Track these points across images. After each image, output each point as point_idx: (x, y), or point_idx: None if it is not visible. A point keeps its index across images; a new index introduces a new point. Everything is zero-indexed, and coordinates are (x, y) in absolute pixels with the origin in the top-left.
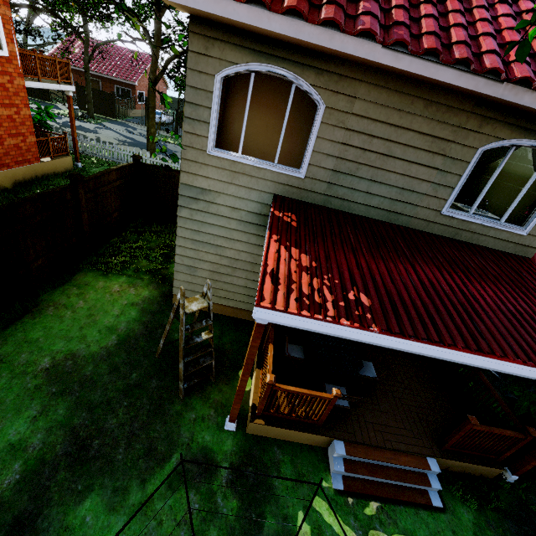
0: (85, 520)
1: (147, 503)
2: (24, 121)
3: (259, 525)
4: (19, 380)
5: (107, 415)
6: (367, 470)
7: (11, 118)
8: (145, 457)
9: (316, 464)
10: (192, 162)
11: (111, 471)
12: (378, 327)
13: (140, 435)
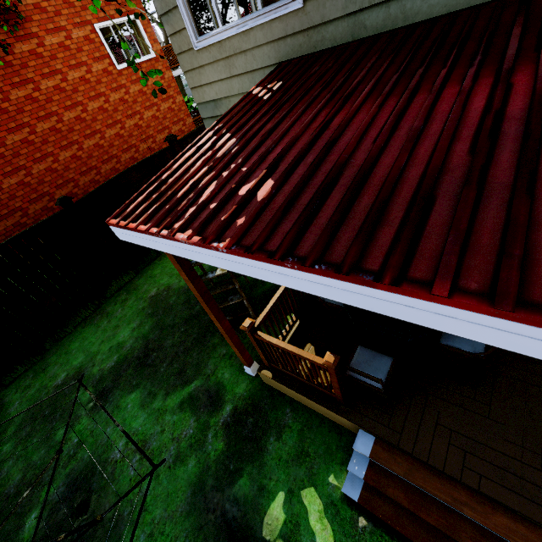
0: (127, 406)
1: (162, 412)
2: (180, 107)
3: (232, 479)
4: (137, 303)
5: (168, 336)
6: (407, 497)
7: (171, 109)
8: (176, 376)
9: (333, 450)
10: (192, 73)
11: (153, 379)
12: (230, 240)
13: (180, 357)
